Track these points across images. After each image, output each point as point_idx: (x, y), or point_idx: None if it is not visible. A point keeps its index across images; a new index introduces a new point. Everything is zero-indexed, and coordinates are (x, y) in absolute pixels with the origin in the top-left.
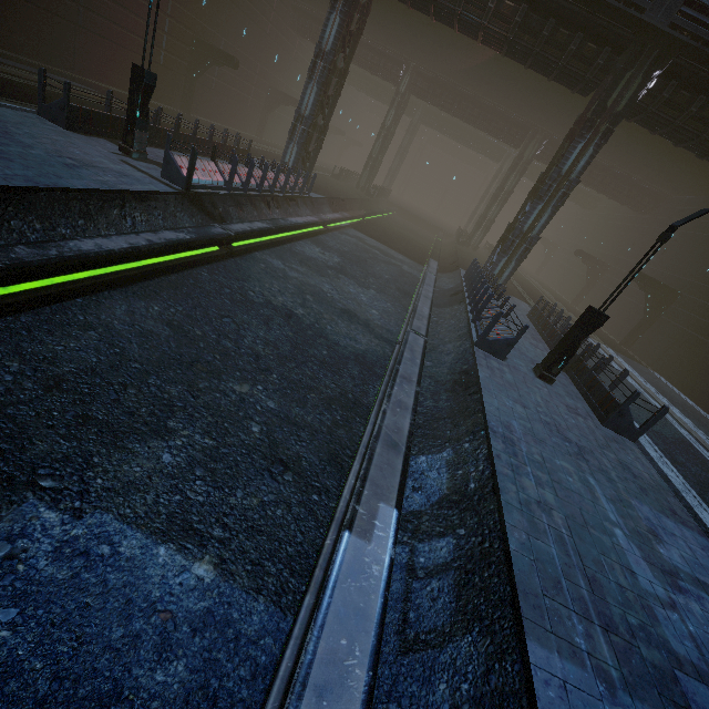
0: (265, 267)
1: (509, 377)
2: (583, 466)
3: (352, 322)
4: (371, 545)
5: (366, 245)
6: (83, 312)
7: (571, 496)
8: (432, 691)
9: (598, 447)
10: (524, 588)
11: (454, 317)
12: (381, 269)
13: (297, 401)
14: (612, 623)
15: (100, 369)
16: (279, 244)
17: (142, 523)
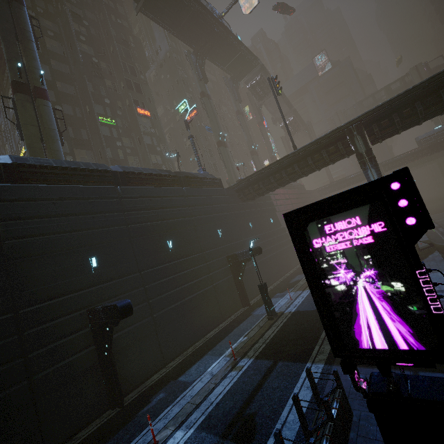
0: None
1: None
2: None
3: None
4: None
5: (441, 215)
6: None
7: None
8: None
9: None
10: None
11: None
12: None
13: None
14: None
15: None
16: None
17: None
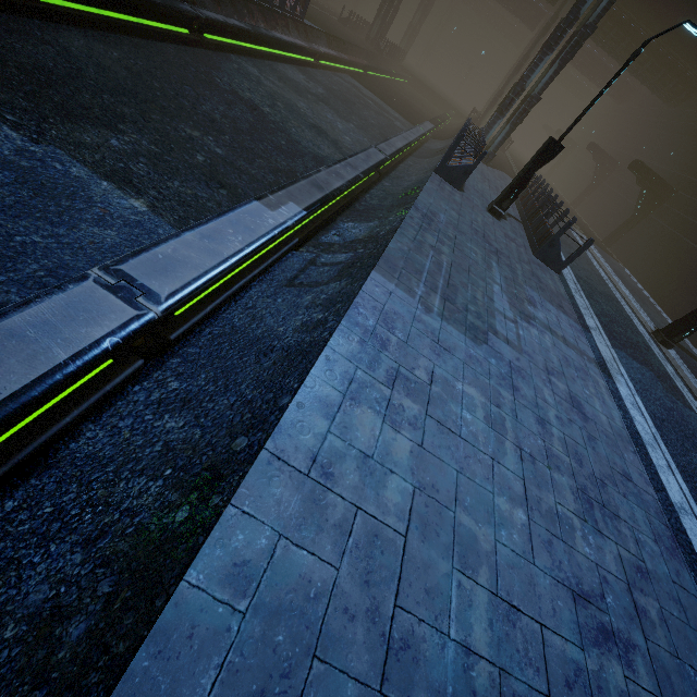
0: (238, 68)
1: (457, 199)
2: (492, 257)
3: (320, 136)
4: (273, 213)
5: (360, 93)
6: (41, 31)
7: (466, 259)
8: (301, 299)
9: (518, 259)
10: (388, 260)
11: (430, 163)
12: (369, 115)
13: (245, 159)
14: (452, 300)
15: (56, 72)
16: (259, 57)
17: (89, 165)
